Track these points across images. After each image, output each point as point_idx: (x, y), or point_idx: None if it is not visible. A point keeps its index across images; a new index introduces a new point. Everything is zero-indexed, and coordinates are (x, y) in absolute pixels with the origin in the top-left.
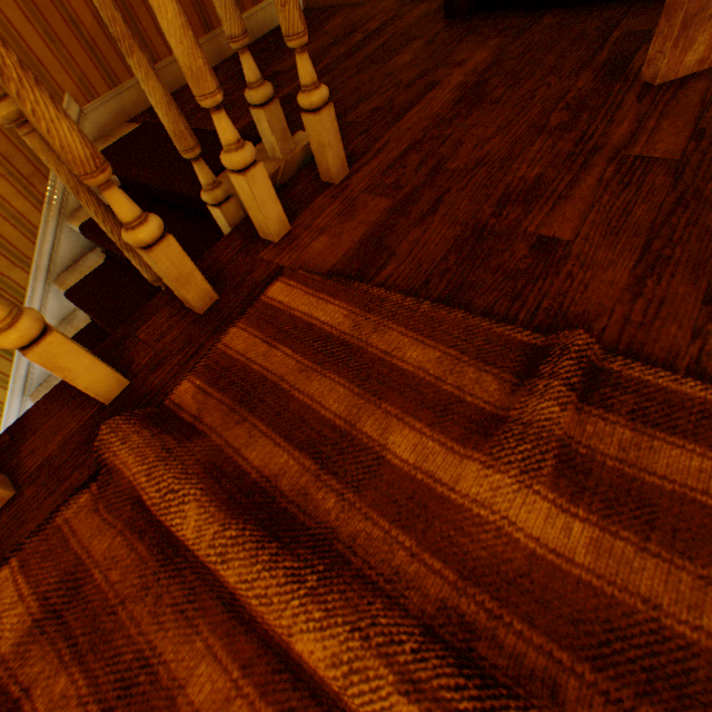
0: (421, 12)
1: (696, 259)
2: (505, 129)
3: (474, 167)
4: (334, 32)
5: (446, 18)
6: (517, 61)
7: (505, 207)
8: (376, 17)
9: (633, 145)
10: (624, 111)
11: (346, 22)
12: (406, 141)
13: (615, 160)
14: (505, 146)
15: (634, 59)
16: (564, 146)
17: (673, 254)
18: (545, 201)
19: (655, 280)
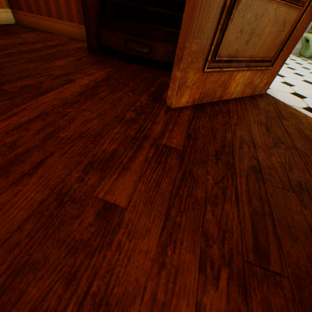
0: (79, 46)
1: (194, 225)
2: (103, 115)
3: (77, 137)
4: (27, 38)
5: (90, 52)
6: (117, 81)
7: (89, 173)
8: (55, 40)
9: (163, 137)
10: (160, 117)
11: (37, 37)
12: (39, 111)
13: (155, 145)
14: (100, 126)
15: (165, 94)
16: (131, 132)
17: (182, 220)
18: (115, 170)
19: (173, 247)
